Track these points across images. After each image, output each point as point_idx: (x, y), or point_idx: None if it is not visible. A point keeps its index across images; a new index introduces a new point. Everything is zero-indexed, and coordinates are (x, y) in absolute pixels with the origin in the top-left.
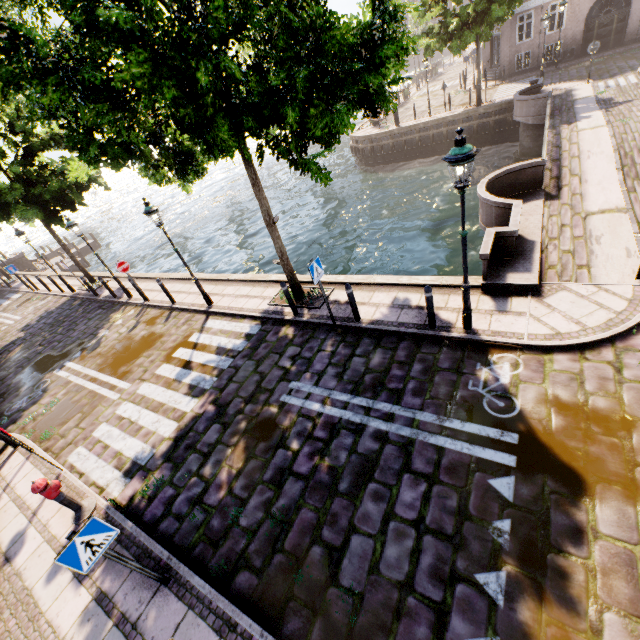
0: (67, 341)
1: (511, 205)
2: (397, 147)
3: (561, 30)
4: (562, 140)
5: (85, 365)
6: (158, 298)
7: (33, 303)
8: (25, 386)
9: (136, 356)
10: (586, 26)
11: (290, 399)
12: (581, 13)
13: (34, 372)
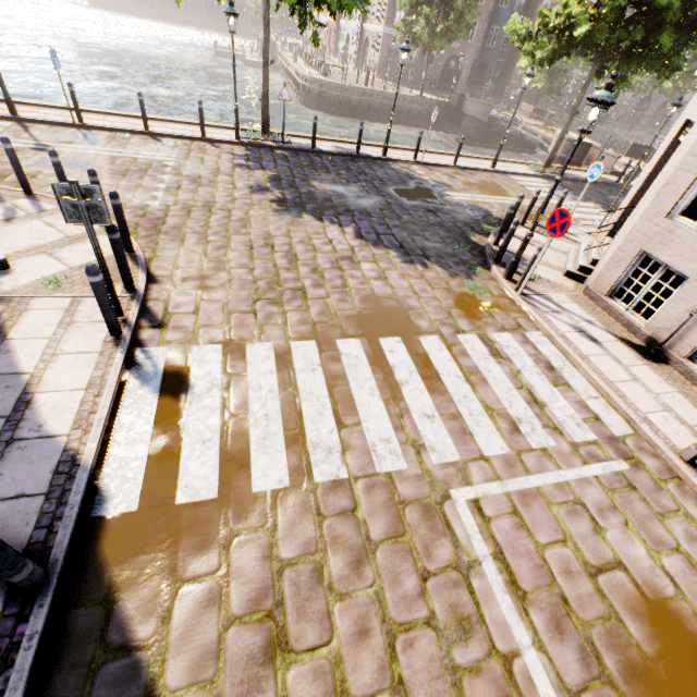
0: (392, 181)
1: (591, 145)
2: (363, 106)
3: (432, 66)
4: (533, 130)
5: (470, 194)
6: (427, 160)
7: (138, 140)
8: (442, 205)
9: (504, 190)
10: (442, 71)
11: (619, 201)
12: (442, 61)
13: (421, 198)
